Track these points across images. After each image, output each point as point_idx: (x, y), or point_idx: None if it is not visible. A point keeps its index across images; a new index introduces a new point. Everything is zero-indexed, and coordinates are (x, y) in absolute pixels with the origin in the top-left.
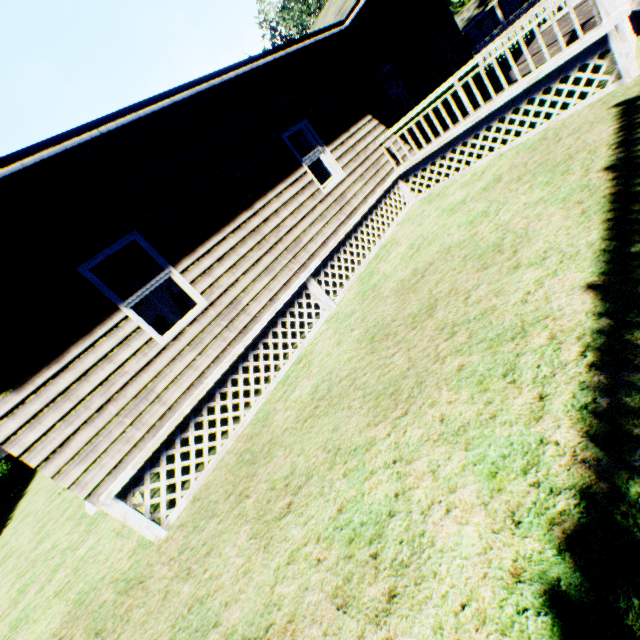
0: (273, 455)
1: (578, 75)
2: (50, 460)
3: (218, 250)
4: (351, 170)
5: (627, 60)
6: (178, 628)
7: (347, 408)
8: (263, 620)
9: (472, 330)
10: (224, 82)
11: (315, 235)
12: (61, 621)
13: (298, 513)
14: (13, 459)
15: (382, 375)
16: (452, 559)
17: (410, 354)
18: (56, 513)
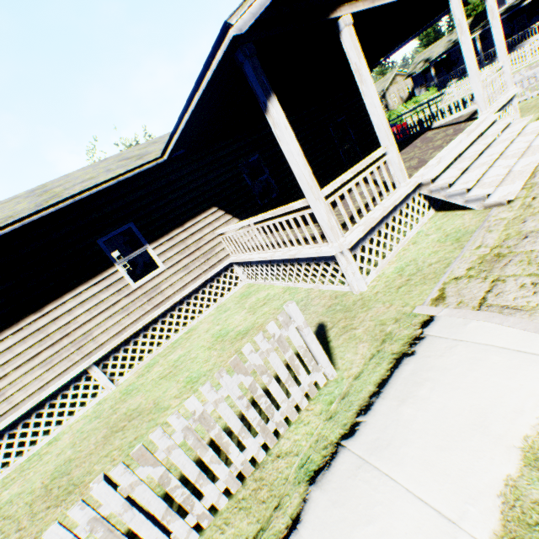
0: None
1: (326, 267)
2: None
3: None
4: (175, 262)
5: (355, 277)
6: None
7: None
8: None
9: None
10: None
11: (111, 326)
12: None
13: None
14: None
15: None
16: None
17: None
18: None
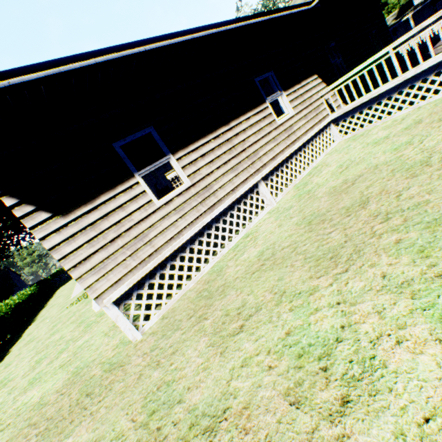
0: (226, 293)
1: None
2: (76, 268)
3: (202, 149)
4: (298, 110)
5: None
6: (149, 399)
7: (290, 266)
8: (220, 404)
9: (407, 216)
10: (227, 30)
11: (268, 151)
12: (63, 383)
13: (249, 333)
14: (41, 284)
15: (321, 245)
16: (408, 380)
17: (346, 232)
18: (64, 319)
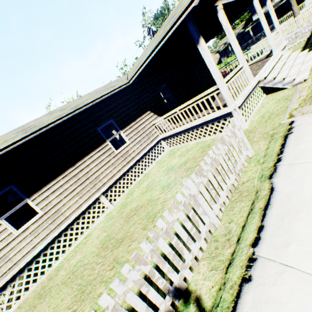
0: (45, 299)
1: (224, 122)
2: None
3: (53, 187)
4: (134, 139)
5: (241, 122)
6: None
7: (72, 288)
8: None
9: (116, 271)
10: (56, 124)
11: (108, 173)
12: None
13: None
14: None
15: (89, 275)
16: None
17: (100, 268)
18: None
